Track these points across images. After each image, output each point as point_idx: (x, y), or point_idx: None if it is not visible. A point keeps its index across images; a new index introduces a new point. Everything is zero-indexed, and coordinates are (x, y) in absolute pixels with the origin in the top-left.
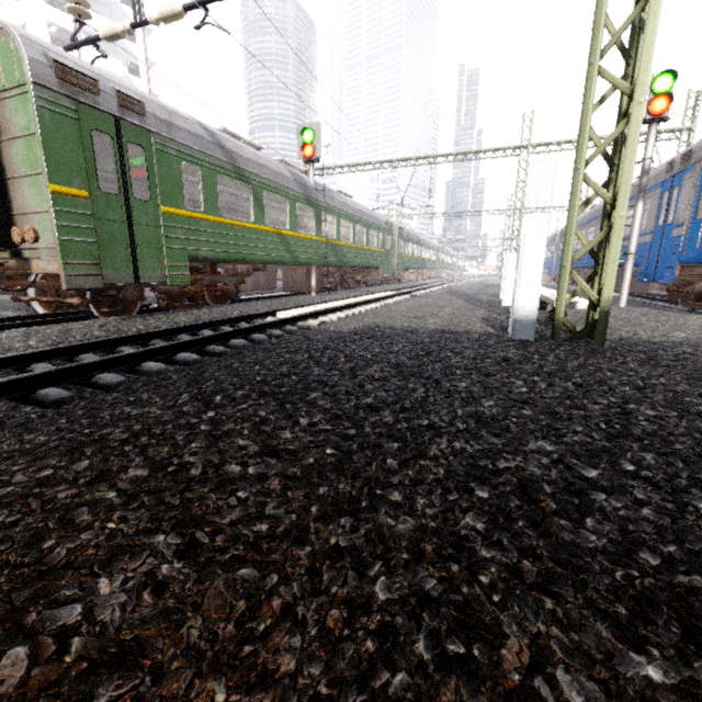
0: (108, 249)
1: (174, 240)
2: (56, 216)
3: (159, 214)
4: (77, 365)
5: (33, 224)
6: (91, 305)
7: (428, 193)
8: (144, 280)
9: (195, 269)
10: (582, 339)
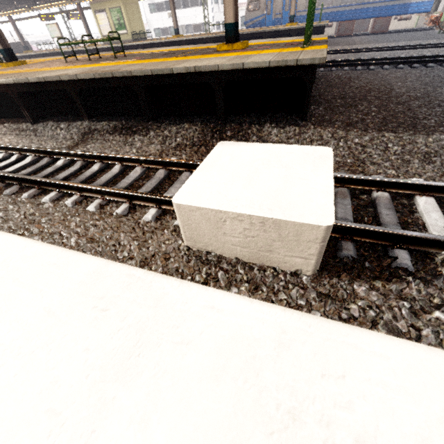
0: None
1: None
2: None
3: None
4: (426, 60)
5: None
6: None
7: None
8: None
9: None
10: None
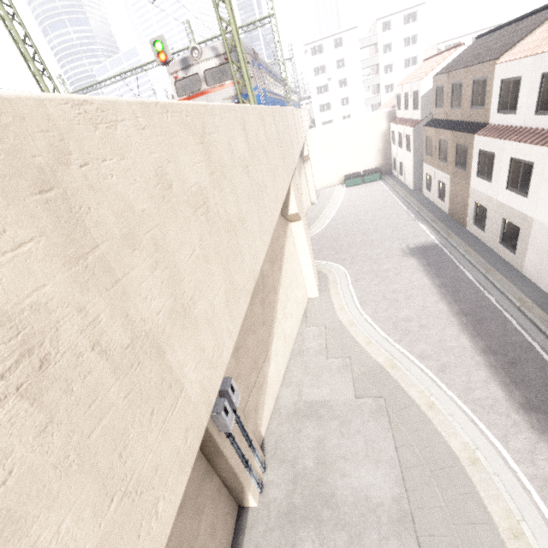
0: None
1: None
2: None
3: None
4: None
5: None
6: None
7: (152, 92)
8: None
9: None
10: None
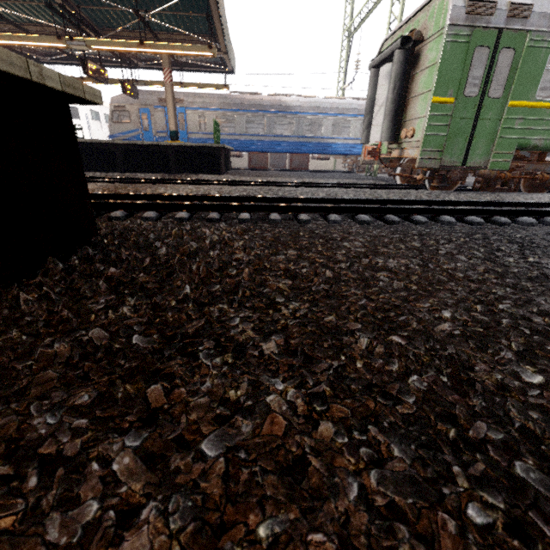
0: (451, 140)
1: (509, 131)
2: (428, 119)
3: (504, 108)
4: (406, 207)
5: (414, 126)
6: (426, 181)
7: None
8: (469, 164)
9: (520, 157)
10: None
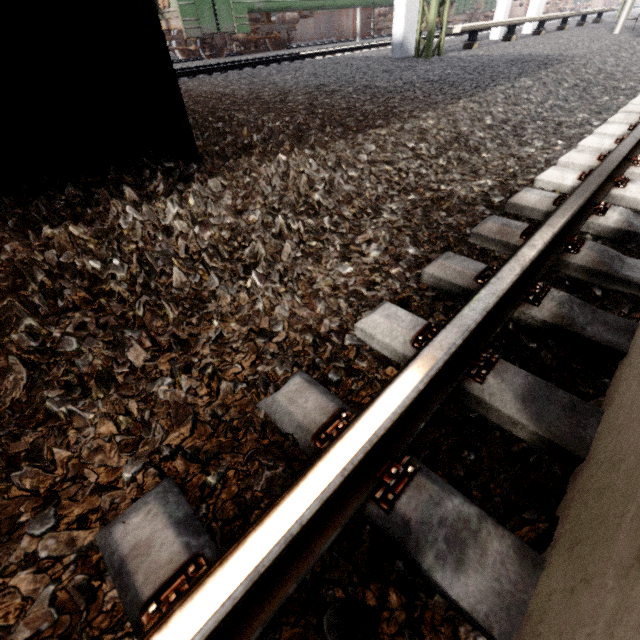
0: (201, 9)
1: None
2: None
3: None
4: (190, 71)
5: None
6: (201, 51)
7: None
8: (222, 30)
9: (256, 19)
10: (434, 56)
